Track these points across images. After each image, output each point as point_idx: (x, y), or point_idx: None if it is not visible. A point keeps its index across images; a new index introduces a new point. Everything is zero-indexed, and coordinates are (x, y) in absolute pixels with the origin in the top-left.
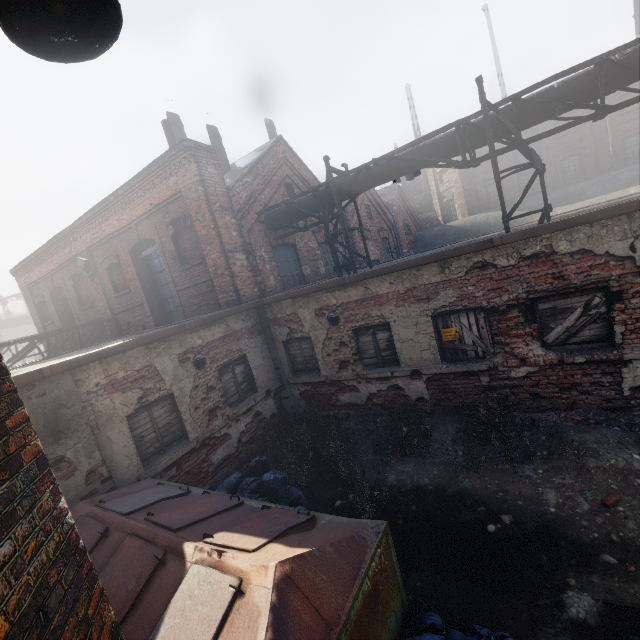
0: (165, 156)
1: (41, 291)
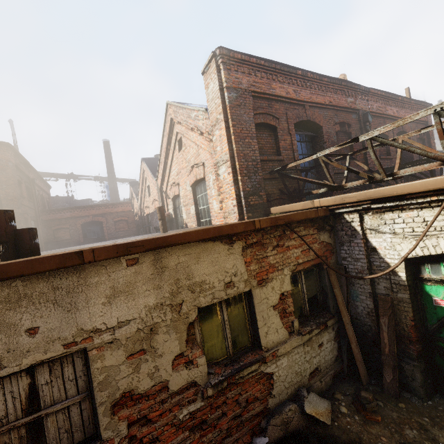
0: (427, 104)
1: (275, 112)
